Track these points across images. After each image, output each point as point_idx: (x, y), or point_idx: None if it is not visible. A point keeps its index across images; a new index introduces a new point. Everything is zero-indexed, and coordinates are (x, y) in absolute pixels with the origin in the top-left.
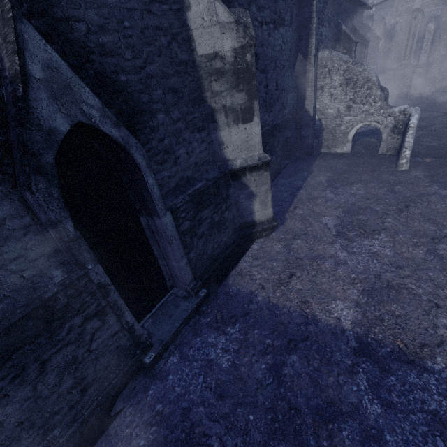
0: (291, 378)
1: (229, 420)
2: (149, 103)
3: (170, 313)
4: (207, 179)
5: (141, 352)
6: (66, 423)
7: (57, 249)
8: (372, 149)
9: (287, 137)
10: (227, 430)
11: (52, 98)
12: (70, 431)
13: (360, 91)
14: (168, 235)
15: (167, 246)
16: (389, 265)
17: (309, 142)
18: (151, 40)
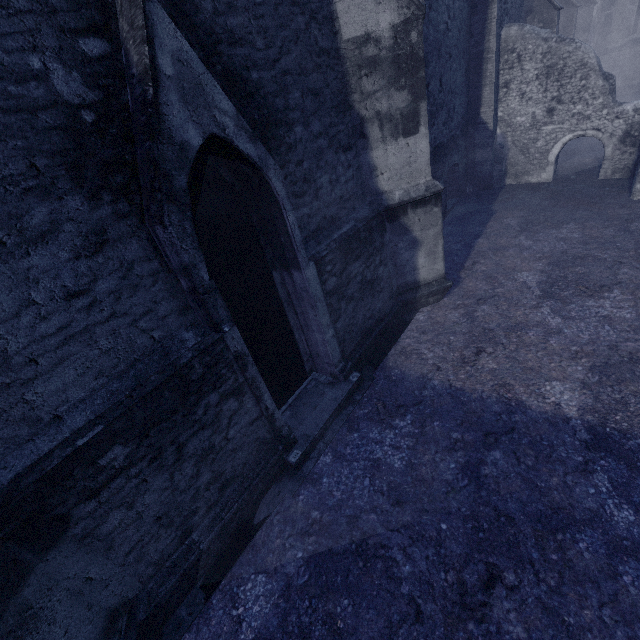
0: (495, 479)
1: (413, 529)
2: (285, 110)
3: (314, 403)
4: (355, 219)
5: (284, 448)
6: (204, 527)
7: (187, 306)
8: (588, 174)
9: (454, 164)
10: (412, 541)
11: (182, 101)
12: (211, 536)
13: (570, 83)
14: (312, 295)
15: (308, 312)
16: (630, 331)
17: (487, 169)
18: (286, 21)
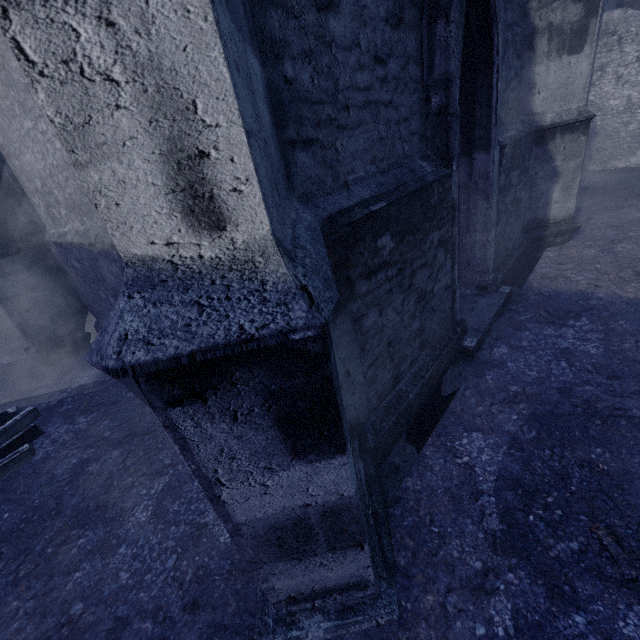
0: None
1: None
2: None
3: (468, 307)
4: (516, 130)
5: (460, 332)
6: (408, 380)
7: (424, 135)
8: None
9: None
10: None
11: None
12: (415, 390)
13: None
14: (492, 181)
15: (477, 206)
16: None
17: None
18: None
